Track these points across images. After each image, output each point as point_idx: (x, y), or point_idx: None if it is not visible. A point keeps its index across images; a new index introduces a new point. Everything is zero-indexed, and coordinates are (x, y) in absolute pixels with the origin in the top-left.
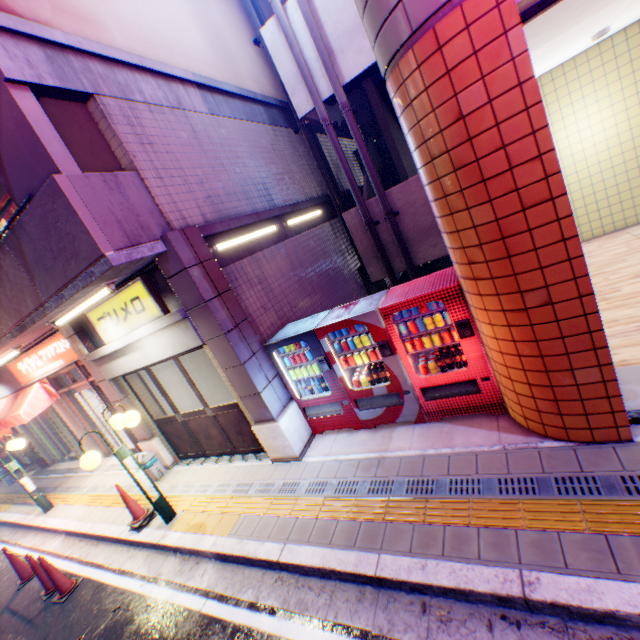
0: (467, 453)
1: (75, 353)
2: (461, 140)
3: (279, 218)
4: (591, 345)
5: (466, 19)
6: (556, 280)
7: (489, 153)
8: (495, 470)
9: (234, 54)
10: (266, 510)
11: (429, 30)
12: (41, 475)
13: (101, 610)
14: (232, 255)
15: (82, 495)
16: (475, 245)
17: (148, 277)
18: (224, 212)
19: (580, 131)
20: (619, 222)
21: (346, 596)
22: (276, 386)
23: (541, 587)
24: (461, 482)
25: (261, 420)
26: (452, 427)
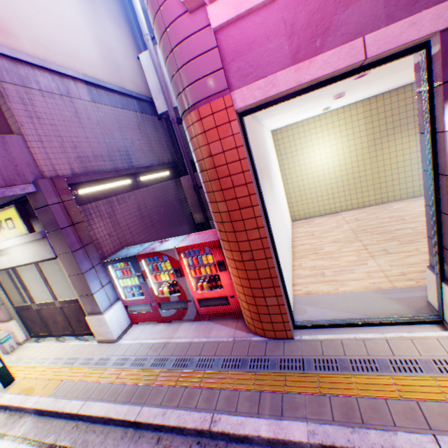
0: (215, 342)
1: None
2: (212, 166)
3: (135, 175)
4: (273, 284)
5: (213, 110)
6: (256, 248)
7: (224, 177)
8: (225, 353)
9: (121, 64)
10: (82, 377)
11: (197, 108)
12: None
13: None
14: (91, 197)
15: None
16: (221, 222)
17: (21, 205)
18: (90, 168)
19: (321, 154)
20: (338, 208)
21: (115, 435)
22: (108, 289)
23: (220, 423)
24: (205, 360)
25: (93, 312)
26: (213, 324)
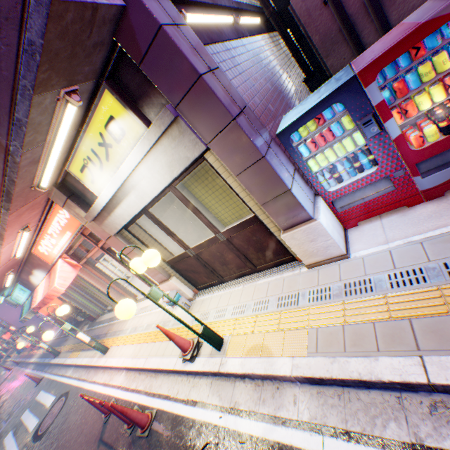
0: None
1: (76, 221)
2: None
3: (229, 13)
4: None
5: None
6: None
7: None
8: None
9: None
10: (343, 318)
11: None
12: (93, 327)
13: (188, 447)
14: (203, 35)
15: (127, 336)
16: None
17: (114, 84)
18: None
19: None
20: None
21: None
22: (299, 183)
23: None
24: None
25: (291, 225)
26: None
